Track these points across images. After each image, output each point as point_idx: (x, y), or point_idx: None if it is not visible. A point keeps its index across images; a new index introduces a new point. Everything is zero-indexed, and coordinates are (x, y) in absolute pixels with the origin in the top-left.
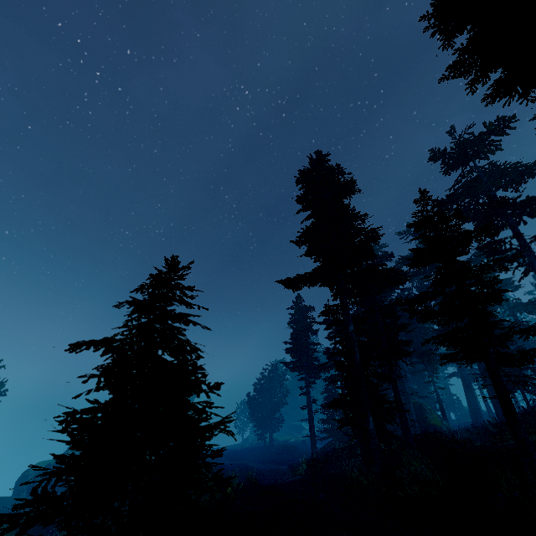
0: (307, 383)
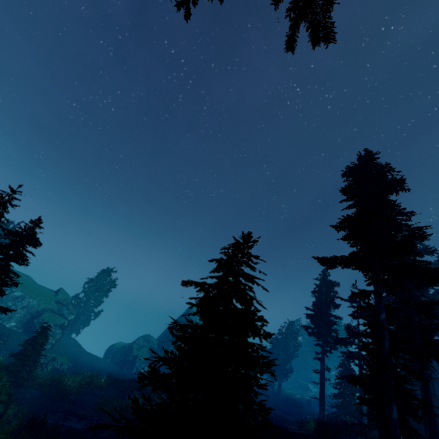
0: (323, 351)
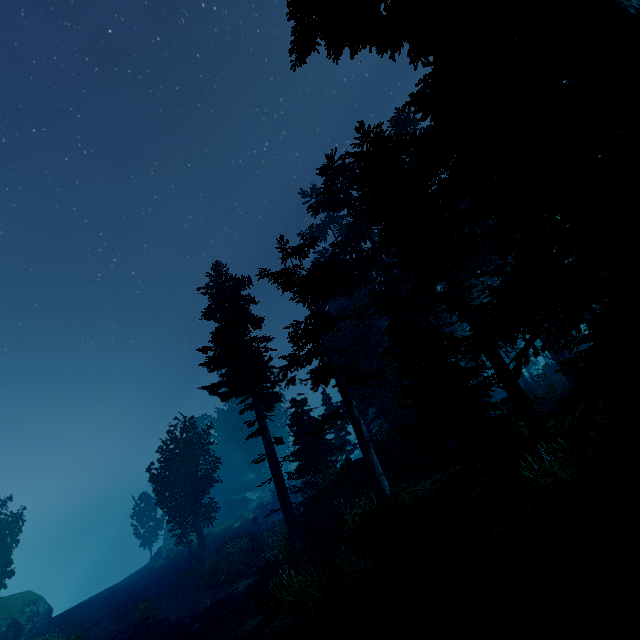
0: (260, 412)
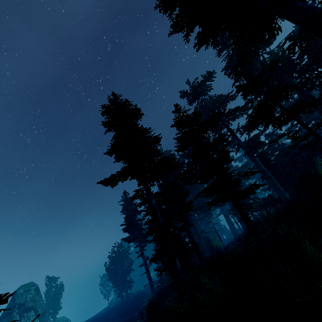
0: (141, 248)
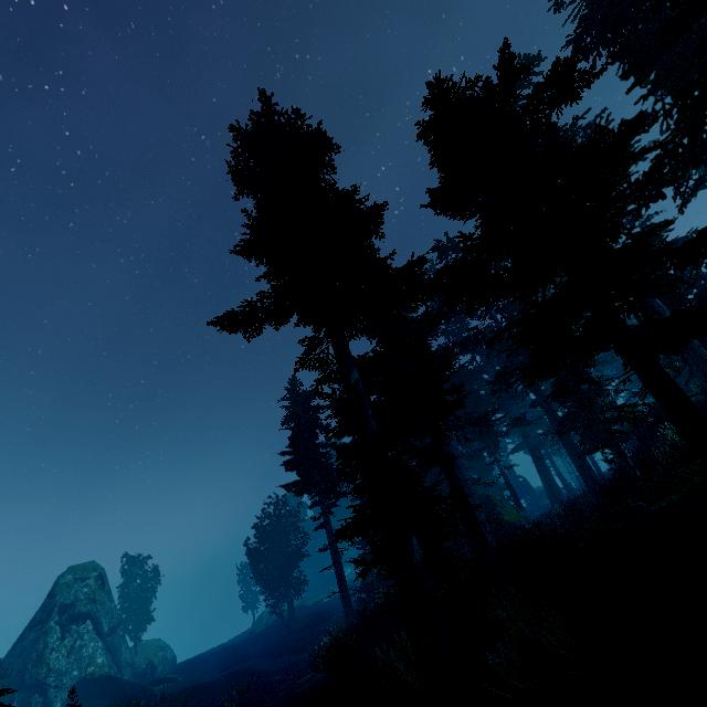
0: (324, 509)
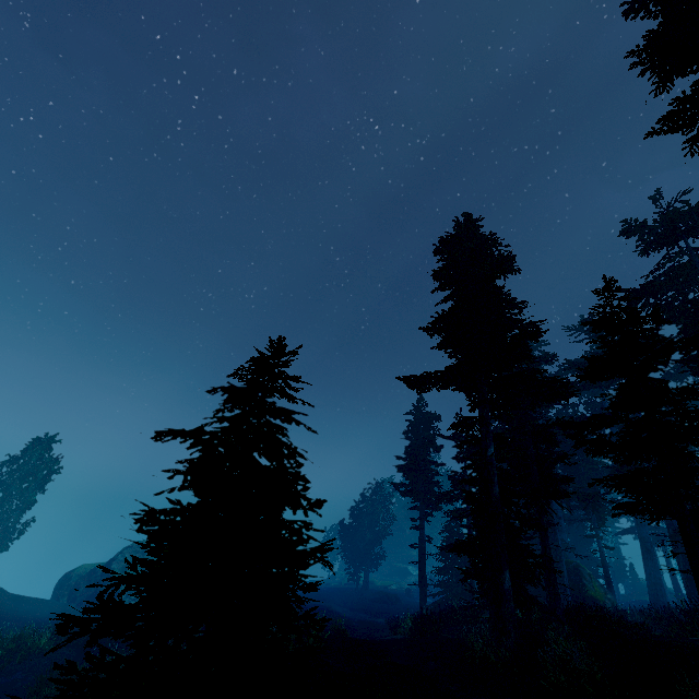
0: (422, 515)
